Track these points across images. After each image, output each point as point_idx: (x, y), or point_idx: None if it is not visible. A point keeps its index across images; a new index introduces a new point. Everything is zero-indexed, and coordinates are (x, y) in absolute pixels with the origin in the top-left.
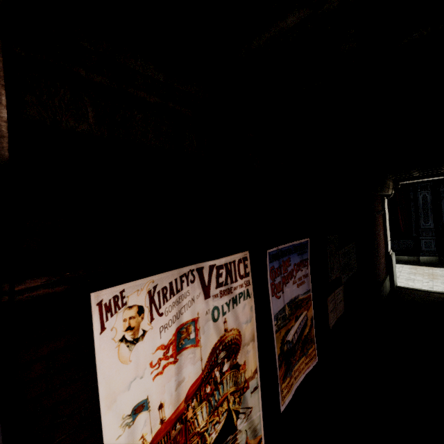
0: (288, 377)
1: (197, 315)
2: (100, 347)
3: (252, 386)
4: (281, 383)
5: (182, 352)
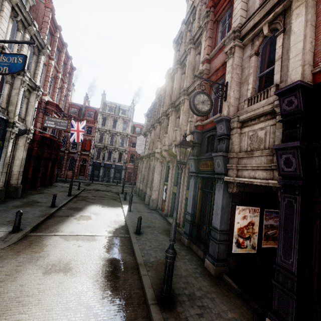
0: (266, 241)
1: (247, 215)
2: (236, 212)
3: (255, 234)
4: (263, 241)
5: (244, 219)
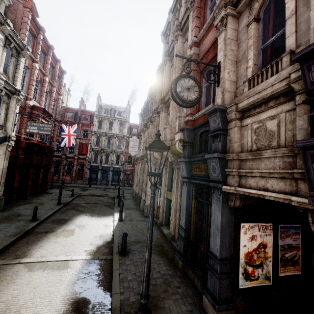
0: (283, 268)
1: (256, 234)
2: (241, 232)
3: (269, 259)
4: (280, 267)
5: (253, 240)
